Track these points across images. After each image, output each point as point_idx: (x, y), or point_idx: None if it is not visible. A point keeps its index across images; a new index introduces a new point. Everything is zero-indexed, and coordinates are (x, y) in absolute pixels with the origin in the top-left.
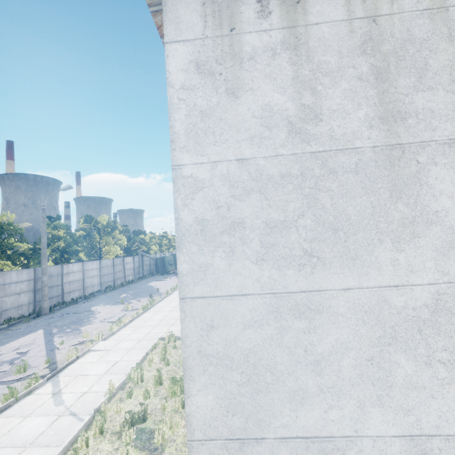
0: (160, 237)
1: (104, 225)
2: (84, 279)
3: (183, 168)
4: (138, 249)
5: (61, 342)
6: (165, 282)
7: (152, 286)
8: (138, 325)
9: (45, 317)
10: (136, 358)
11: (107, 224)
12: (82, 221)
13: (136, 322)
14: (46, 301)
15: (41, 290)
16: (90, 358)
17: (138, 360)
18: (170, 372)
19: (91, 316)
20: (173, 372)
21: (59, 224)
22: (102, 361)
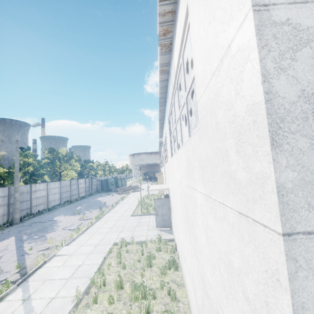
0: (104, 165)
1: (63, 155)
2: (48, 195)
3: (271, 10)
4: (87, 174)
5: (30, 248)
6: (109, 197)
7: (100, 200)
8: (94, 232)
9: (17, 226)
10: (96, 262)
11: (66, 154)
12: (47, 152)
13: (91, 229)
14: (17, 213)
15: (14, 204)
16: (56, 263)
17: (98, 264)
18: (128, 276)
19: (54, 224)
20: (130, 275)
21: (29, 153)
22: (67, 265)
